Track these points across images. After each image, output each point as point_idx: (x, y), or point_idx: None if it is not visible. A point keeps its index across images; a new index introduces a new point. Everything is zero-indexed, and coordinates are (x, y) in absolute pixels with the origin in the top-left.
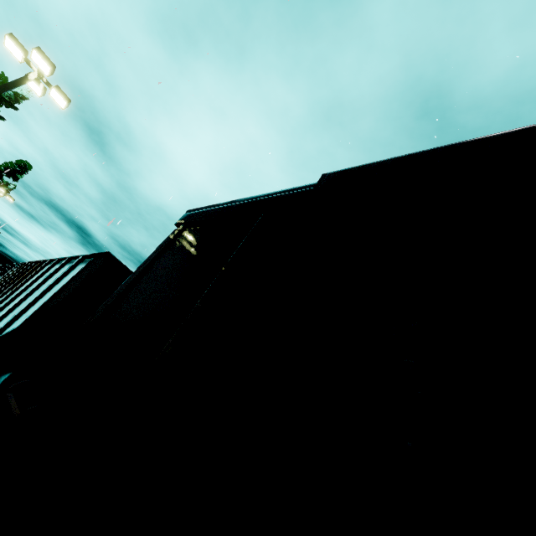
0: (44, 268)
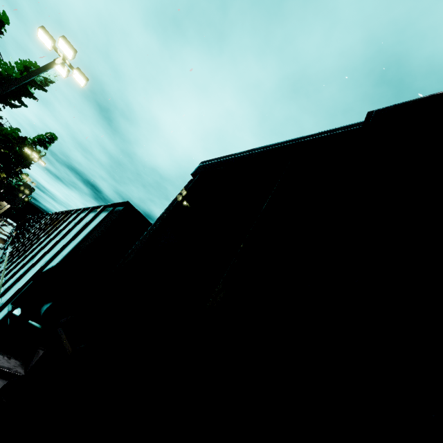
0: (72, 216)
